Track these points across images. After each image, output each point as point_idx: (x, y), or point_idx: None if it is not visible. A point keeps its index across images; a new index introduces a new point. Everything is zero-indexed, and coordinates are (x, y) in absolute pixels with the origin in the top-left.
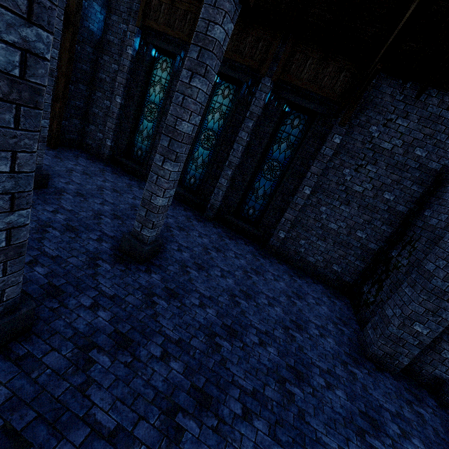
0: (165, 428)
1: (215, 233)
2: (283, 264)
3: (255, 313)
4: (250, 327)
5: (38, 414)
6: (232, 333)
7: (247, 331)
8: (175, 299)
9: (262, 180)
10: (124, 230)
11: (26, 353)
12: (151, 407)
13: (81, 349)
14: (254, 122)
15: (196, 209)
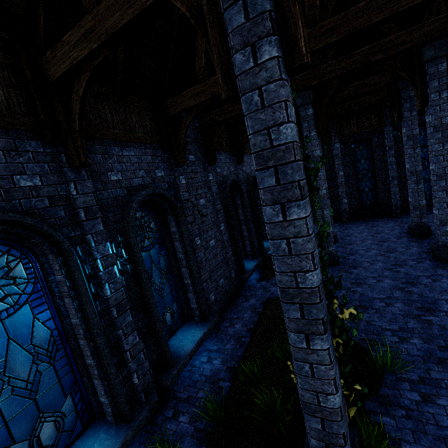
0: None
1: None
2: None
3: None
4: None
5: None
6: None
7: None
8: None
9: None
10: (393, 234)
11: None
12: None
13: None
14: (394, 150)
15: (383, 215)
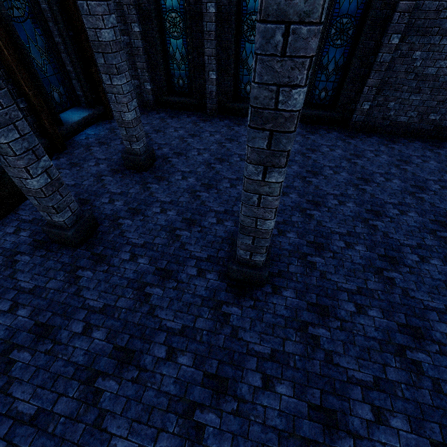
0: (382, 280)
1: (297, 135)
2: (372, 137)
3: (381, 192)
4: (385, 204)
5: (316, 294)
6: (377, 214)
7: (385, 208)
8: (321, 207)
9: (331, 51)
10: (237, 169)
11: (279, 271)
12: (366, 274)
13: (301, 259)
14: None
15: None
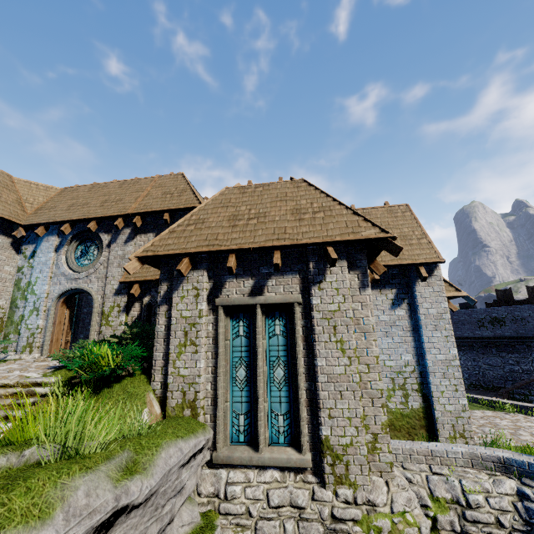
0: None
1: None
2: None
3: None
4: None
5: None
6: None
7: None
8: None
9: None
10: None
11: None
12: None
13: None
14: None
15: None
